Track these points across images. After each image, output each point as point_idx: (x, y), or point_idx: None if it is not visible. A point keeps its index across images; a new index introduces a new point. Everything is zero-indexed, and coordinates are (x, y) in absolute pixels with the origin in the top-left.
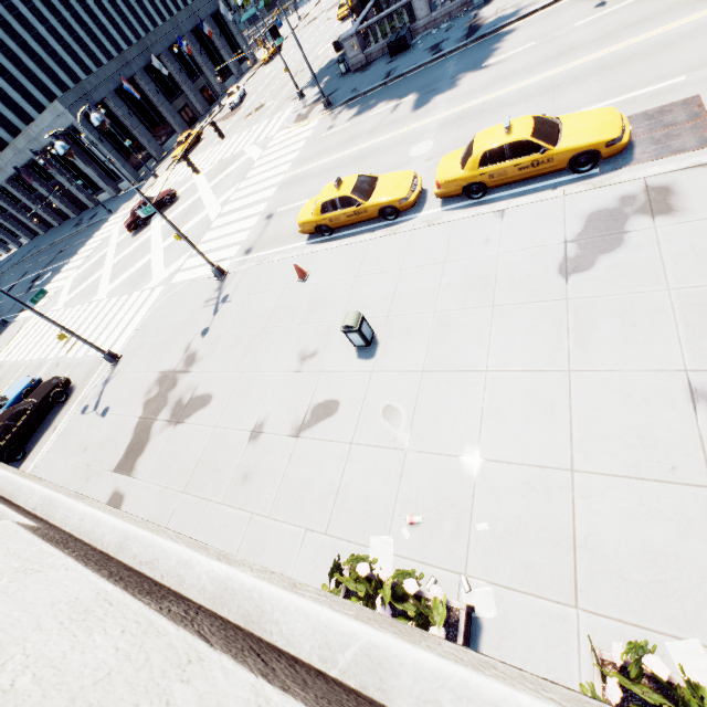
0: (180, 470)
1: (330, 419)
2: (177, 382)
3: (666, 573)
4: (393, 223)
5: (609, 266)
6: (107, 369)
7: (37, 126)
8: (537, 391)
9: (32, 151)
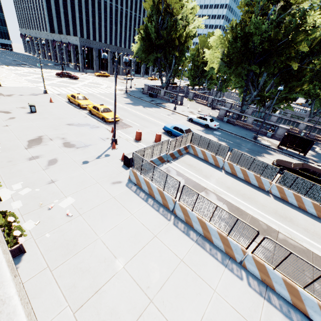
0: None
1: (5, 113)
2: None
3: None
4: (79, 108)
5: (72, 127)
6: None
7: (69, 37)
8: (31, 127)
9: (61, 40)
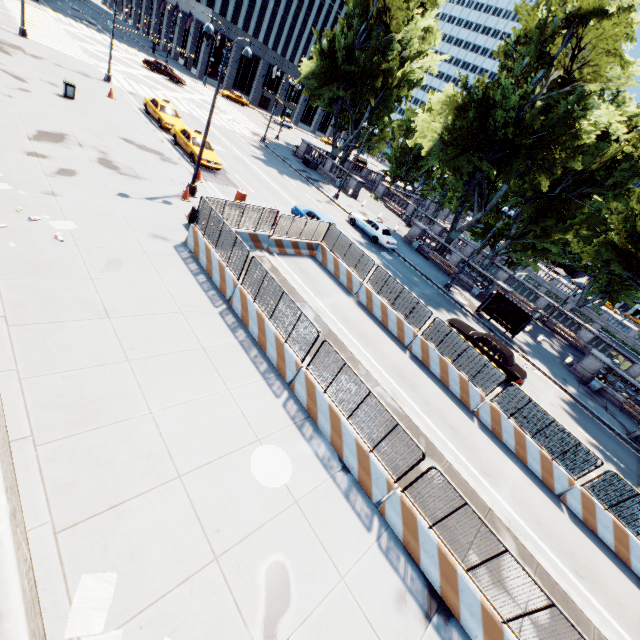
0: None
1: (15, 79)
2: (16, 50)
3: None
4: (157, 127)
5: (129, 145)
6: (15, 32)
7: (196, 4)
8: (54, 116)
9: (177, 4)
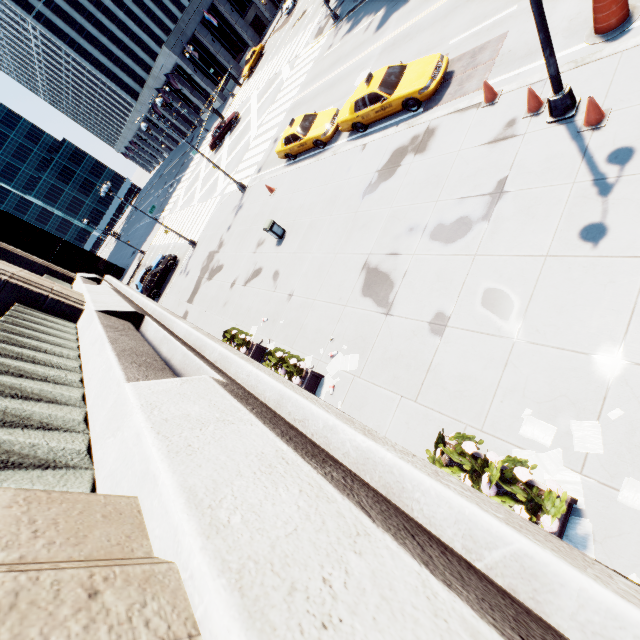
0: (207, 301)
1: (257, 277)
2: (214, 258)
3: (317, 336)
4: (323, 151)
5: (381, 191)
6: (192, 250)
7: (156, 68)
8: (322, 264)
9: (156, 90)
